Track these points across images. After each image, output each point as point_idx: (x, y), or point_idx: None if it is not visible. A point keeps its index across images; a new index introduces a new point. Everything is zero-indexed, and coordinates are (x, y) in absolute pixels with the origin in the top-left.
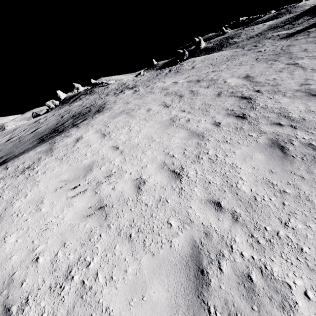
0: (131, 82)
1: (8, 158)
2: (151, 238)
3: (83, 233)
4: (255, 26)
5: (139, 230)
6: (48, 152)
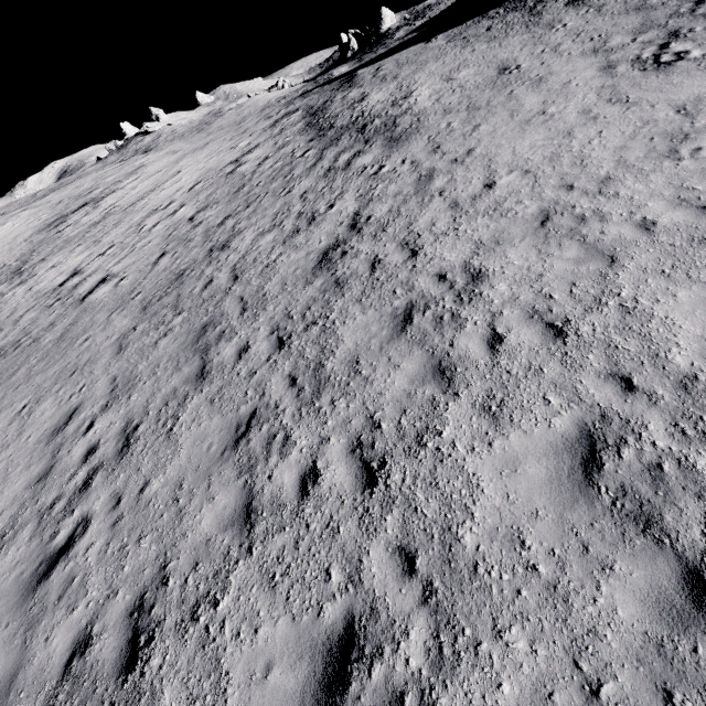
0: (164, 137)
1: None
2: None
3: None
4: None
5: None
6: None
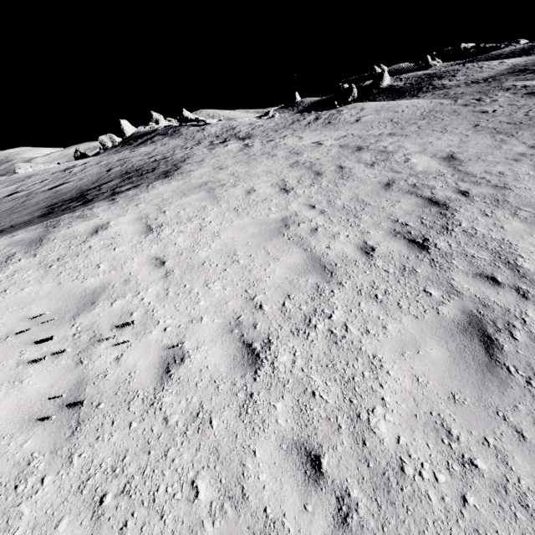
0: (244, 127)
1: None
2: (141, 522)
3: (11, 464)
4: (486, 62)
5: (126, 488)
6: (32, 246)
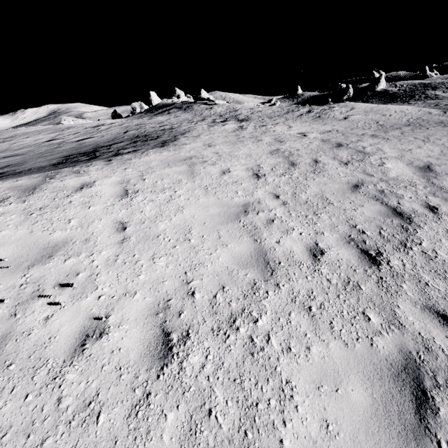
0: (245, 111)
1: (3, 173)
2: None
3: None
4: None
5: None
6: (25, 193)
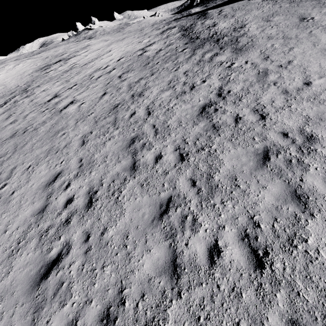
0: (99, 32)
1: None
2: None
3: None
4: None
5: None
6: None
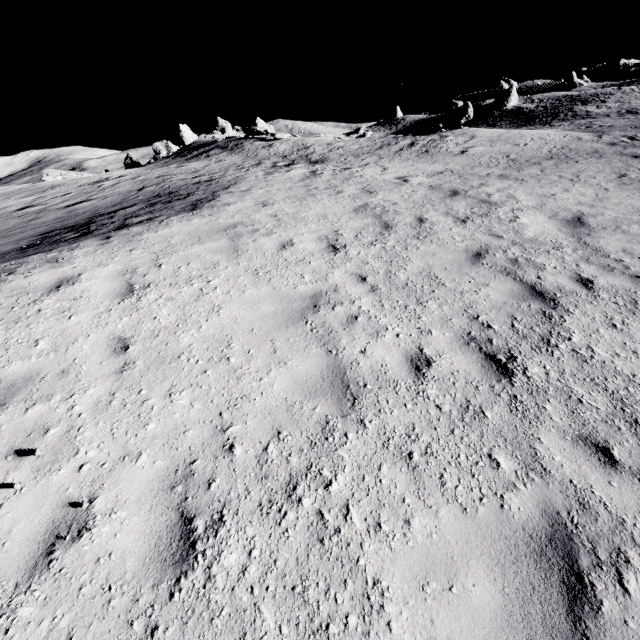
0: (320, 148)
1: None
2: None
3: None
4: None
5: None
6: None
